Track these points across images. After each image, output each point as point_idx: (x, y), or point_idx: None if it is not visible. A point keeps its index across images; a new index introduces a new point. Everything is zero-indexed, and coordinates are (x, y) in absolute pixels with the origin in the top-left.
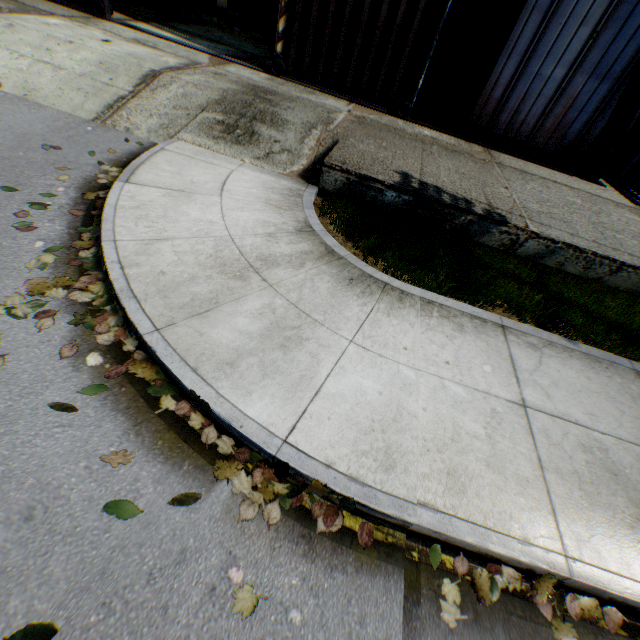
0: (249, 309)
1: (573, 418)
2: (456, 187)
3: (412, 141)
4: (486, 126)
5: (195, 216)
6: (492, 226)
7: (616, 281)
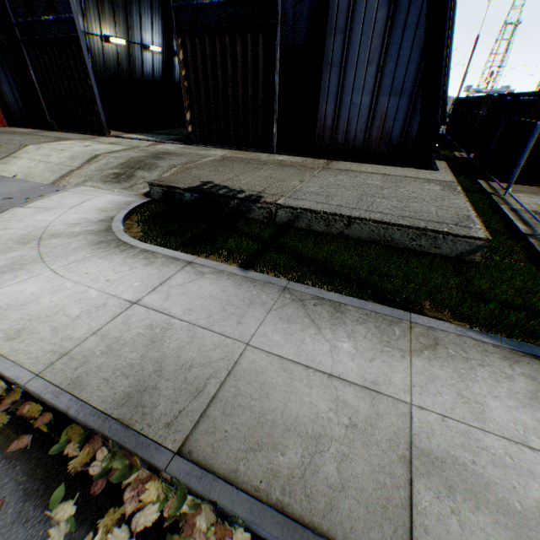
0: (9, 256)
1: (169, 311)
2: (246, 185)
3: (254, 164)
4: (330, 145)
5: (40, 218)
6: (252, 205)
7: (356, 232)
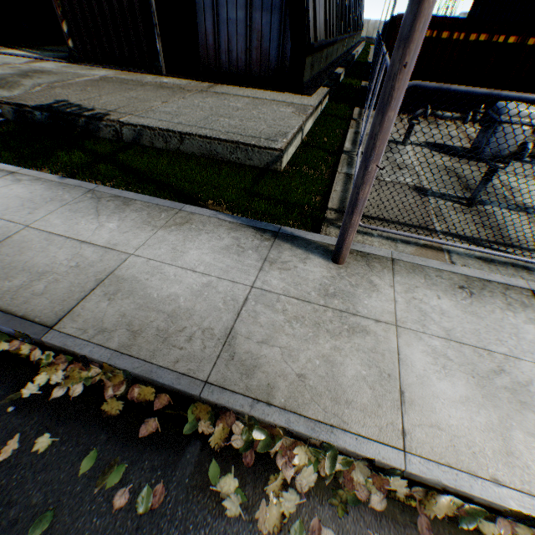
0: None
1: None
2: (102, 104)
3: (131, 86)
4: (216, 68)
5: None
6: (99, 123)
7: (189, 148)
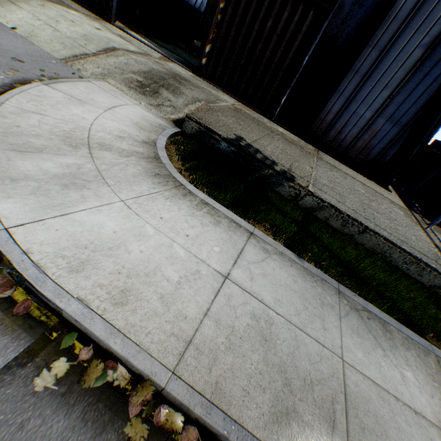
0: (62, 161)
1: (261, 297)
2: (273, 154)
3: (264, 128)
4: (320, 136)
5: (76, 112)
6: (284, 181)
7: (363, 240)
